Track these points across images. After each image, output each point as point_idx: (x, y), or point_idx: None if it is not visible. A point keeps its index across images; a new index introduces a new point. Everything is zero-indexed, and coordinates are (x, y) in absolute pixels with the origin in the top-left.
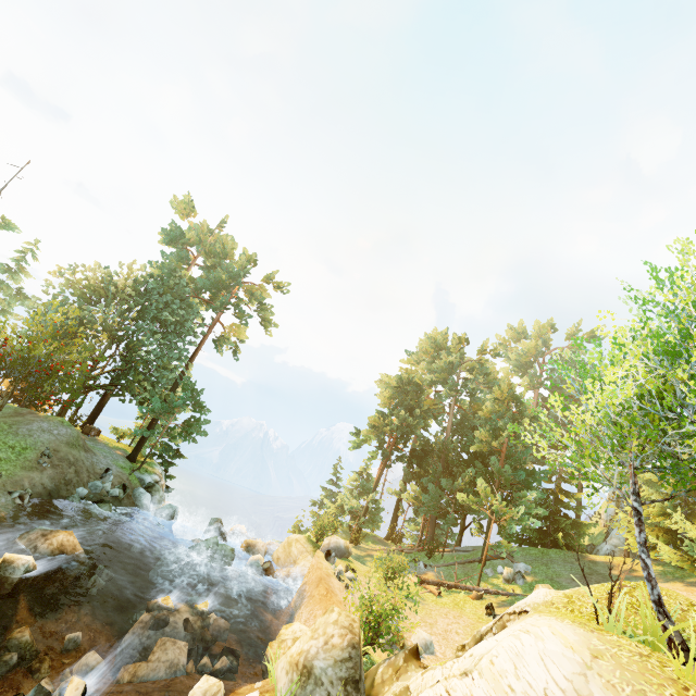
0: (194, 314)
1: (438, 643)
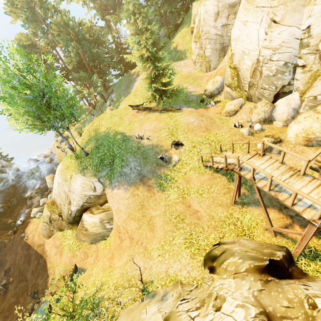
0: None
1: None
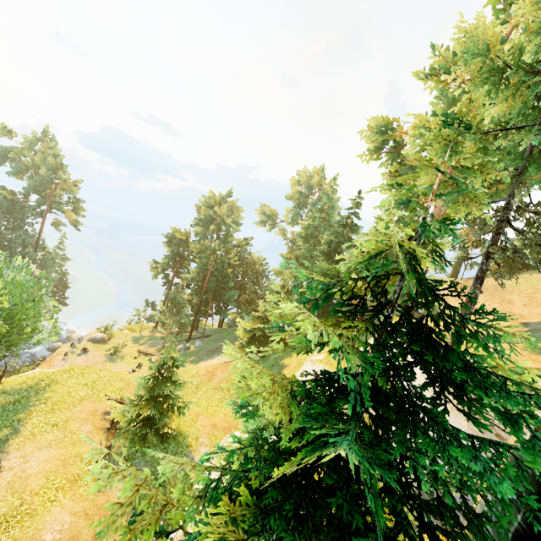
0: (25, 213)
1: None
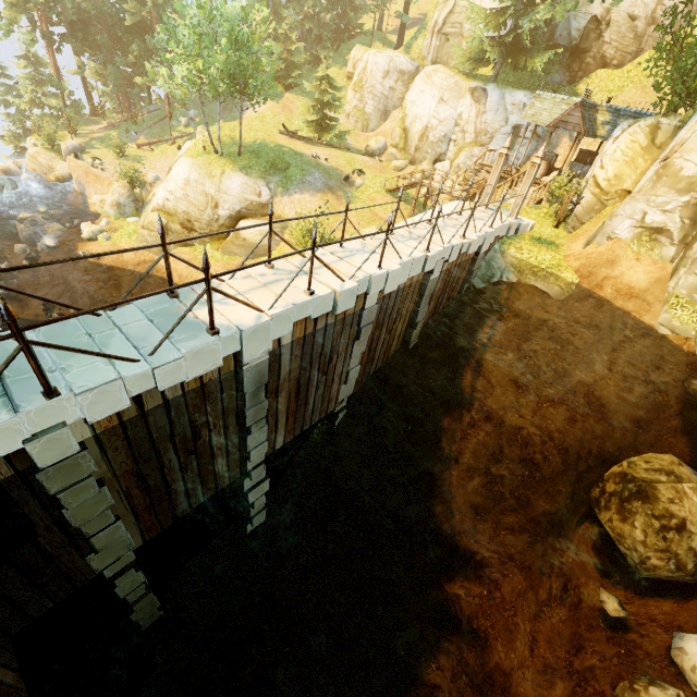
0: None
1: (161, 175)
